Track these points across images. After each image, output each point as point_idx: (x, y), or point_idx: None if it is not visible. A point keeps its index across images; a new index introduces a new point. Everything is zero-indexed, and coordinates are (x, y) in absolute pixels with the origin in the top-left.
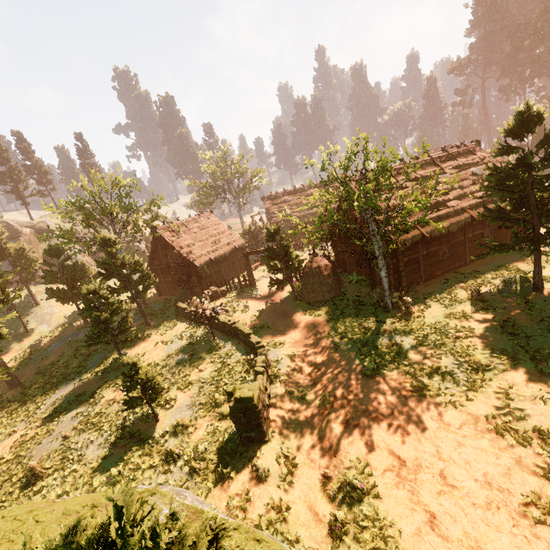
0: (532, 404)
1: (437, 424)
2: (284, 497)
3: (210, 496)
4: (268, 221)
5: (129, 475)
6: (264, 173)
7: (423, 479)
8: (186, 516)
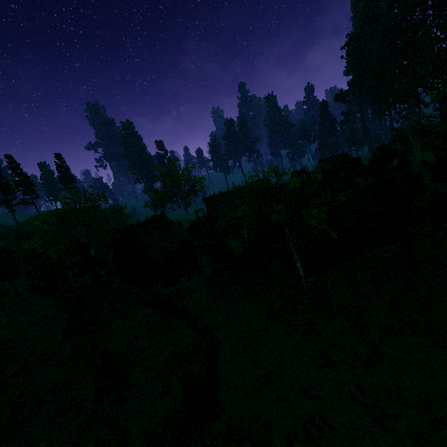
0: (416, 374)
1: (347, 396)
2: None
3: None
4: (209, 217)
5: None
6: (204, 179)
7: None
8: None
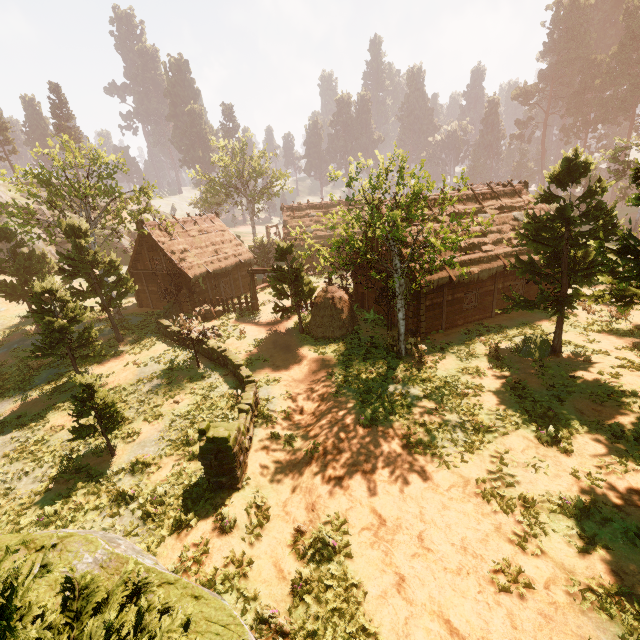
0: (524, 471)
1: (427, 484)
2: (249, 550)
3: (163, 545)
4: (285, 236)
5: (67, 516)
6: (288, 177)
7: (400, 541)
8: (113, 567)
